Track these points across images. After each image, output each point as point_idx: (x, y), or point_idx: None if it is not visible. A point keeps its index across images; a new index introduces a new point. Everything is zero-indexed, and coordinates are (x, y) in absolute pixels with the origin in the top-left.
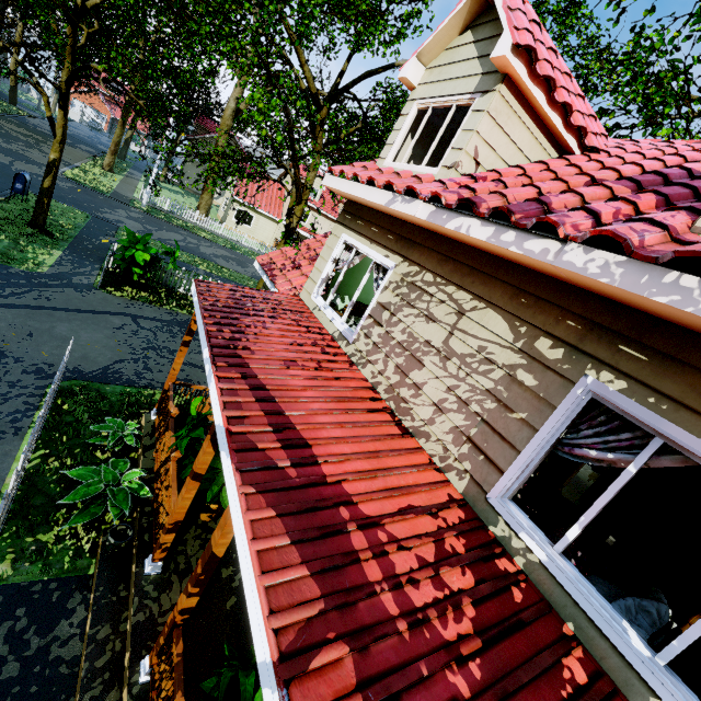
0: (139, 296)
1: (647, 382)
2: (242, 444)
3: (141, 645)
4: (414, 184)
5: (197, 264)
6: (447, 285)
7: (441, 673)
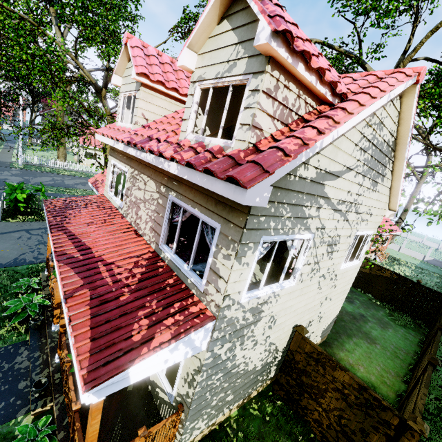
0: (28, 219)
1: (178, 191)
2: (60, 253)
3: (55, 352)
4: (117, 136)
5: (64, 192)
6: (141, 174)
7: (120, 289)
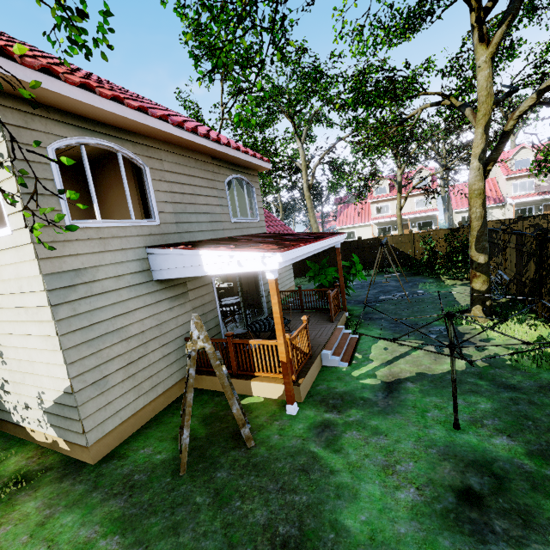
0: None
1: None
2: None
3: None
4: None
5: None
6: None
7: None
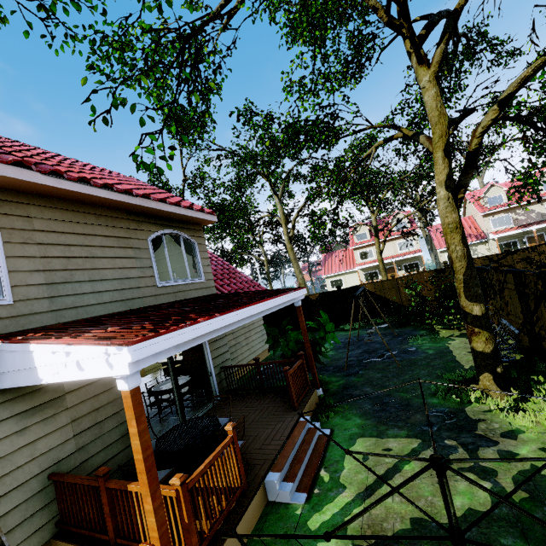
0: None
1: None
2: None
3: None
4: None
5: None
6: None
7: None
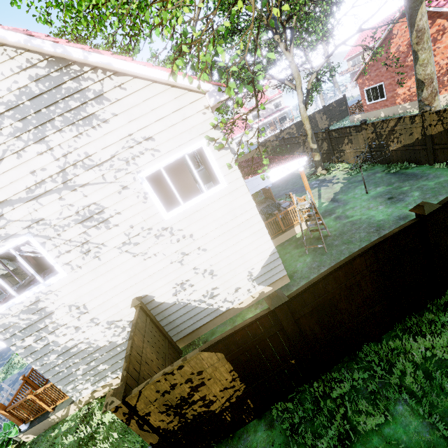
0: None
1: None
2: None
3: None
4: None
5: None
6: None
7: None
